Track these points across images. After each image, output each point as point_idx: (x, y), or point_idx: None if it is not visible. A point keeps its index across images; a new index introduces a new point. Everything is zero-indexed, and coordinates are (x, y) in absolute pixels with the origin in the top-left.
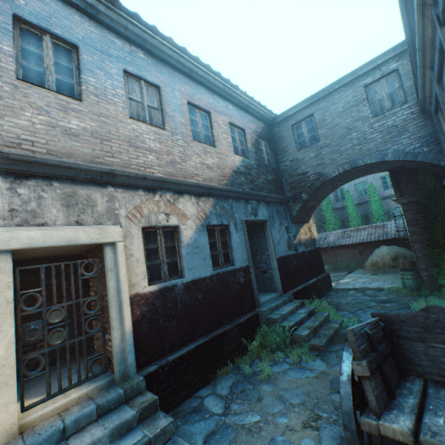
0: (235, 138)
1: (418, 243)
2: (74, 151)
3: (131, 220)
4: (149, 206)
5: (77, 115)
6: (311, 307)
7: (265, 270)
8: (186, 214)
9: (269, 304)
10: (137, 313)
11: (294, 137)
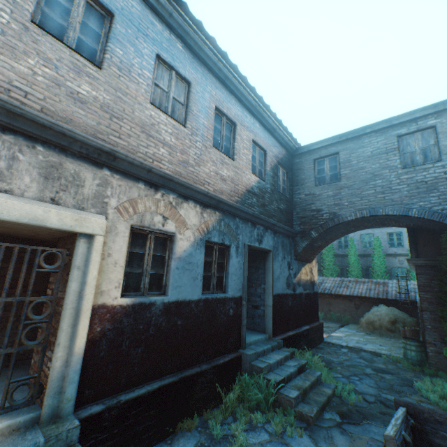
0: (255, 157)
1: (428, 312)
2: (75, 118)
3: (121, 214)
4: (147, 203)
5: (91, 81)
6: (302, 361)
7: (257, 305)
8: (186, 223)
9: (255, 346)
10: (96, 330)
11: (314, 171)
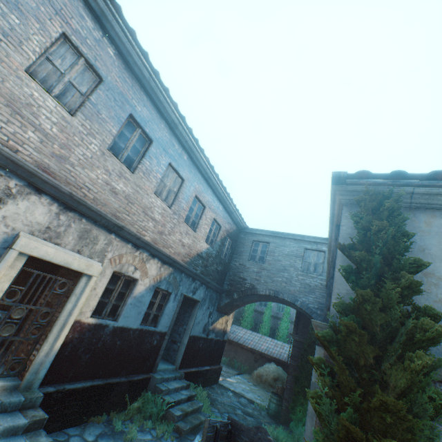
0: (212, 230)
1: (291, 376)
2: (109, 203)
3: (111, 263)
4: (129, 258)
5: (126, 181)
6: (193, 392)
7: (175, 341)
8: (148, 273)
9: (163, 373)
10: (69, 336)
11: (251, 249)
